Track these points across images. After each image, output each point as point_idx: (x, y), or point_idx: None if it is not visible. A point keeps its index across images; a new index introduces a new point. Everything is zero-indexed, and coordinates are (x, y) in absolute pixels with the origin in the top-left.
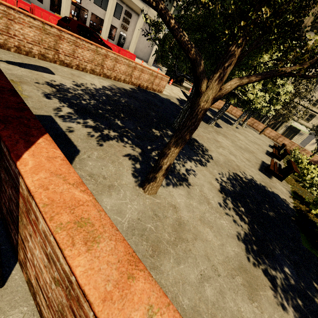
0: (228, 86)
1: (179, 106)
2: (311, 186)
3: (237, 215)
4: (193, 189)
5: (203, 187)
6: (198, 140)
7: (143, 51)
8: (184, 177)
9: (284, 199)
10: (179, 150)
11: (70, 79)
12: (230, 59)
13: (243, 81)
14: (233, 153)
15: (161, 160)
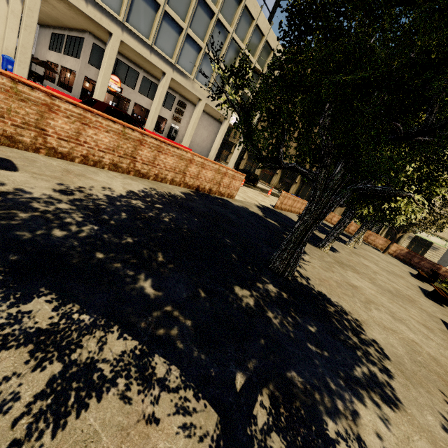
0: None
1: (263, 218)
2: None
3: None
4: None
5: None
6: (327, 295)
7: (201, 146)
8: None
9: None
10: None
11: (55, 179)
12: None
13: None
14: (396, 314)
15: None
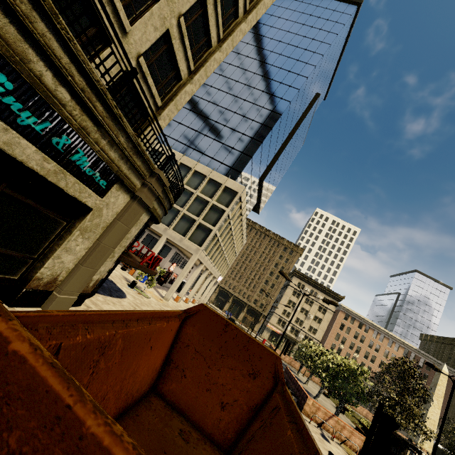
0: None
1: None
2: None
3: None
4: None
5: None
6: None
7: None
8: None
9: None
10: None
11: None
12: None
13: None
14: None
15: None
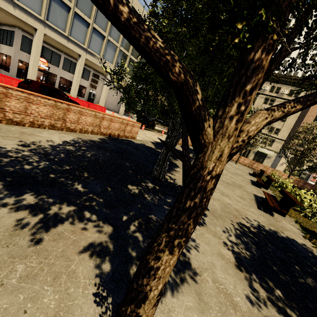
0: (252, 125)
1: (155, 149)
2: (313, 214)
3: (281, 315)
4: (202, 283)
5: (215, 269)
6: None
7: (114, 104)
8: (183, 259)
9: (304, 245)
10: (178, 255)
11: (17, 138)
12: (255, 76)
13: (276, 114)
14: (225, 193)
15: (145, 280)
